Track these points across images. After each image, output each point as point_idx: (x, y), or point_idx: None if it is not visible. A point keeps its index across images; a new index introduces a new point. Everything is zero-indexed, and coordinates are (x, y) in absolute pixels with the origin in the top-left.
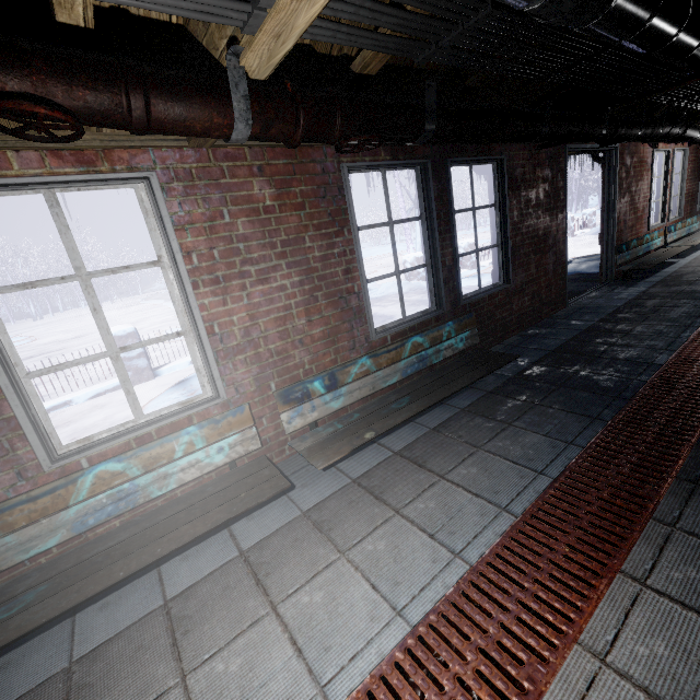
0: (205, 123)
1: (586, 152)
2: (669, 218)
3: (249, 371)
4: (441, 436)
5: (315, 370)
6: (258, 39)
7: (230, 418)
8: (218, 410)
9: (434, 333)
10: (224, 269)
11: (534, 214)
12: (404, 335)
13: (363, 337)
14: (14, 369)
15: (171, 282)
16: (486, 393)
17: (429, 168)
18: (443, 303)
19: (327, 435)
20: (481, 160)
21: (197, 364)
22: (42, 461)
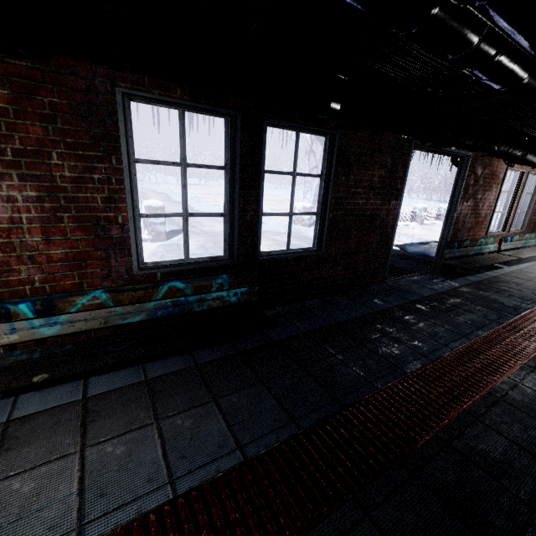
0: None
1: (443, 153)
2: (510, 229)
3: None
4: (142, 392)
5: (49, 289)
6: None
7: None
8: None
9: (202, 281)
10: None
11: (363, 195)
12: (180, 275)
13: (124, 268)
14: None
15: None
16: (234, 352)
17: (238, 121)
18: (234, 254)
19: (12, 363)
20: (310, 129)
21: None
22: None
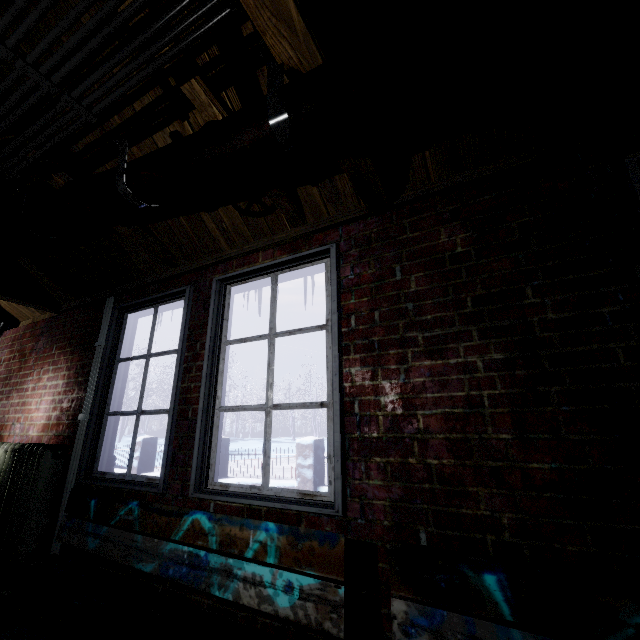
0: (251, 138)
1: None
2: None
3: (387, 488)
4: None
5: (529, 555)
6: (248, 9)
7: (315, 542)
8: (331, 527)
9: None
10: (382, 334)
11: None
12: None
13: None
14: (214, 400)
15: (329, 346)
16: None
17: None
18: None
19: None
20: None
21: (330, 449)
22: (191, 484)
